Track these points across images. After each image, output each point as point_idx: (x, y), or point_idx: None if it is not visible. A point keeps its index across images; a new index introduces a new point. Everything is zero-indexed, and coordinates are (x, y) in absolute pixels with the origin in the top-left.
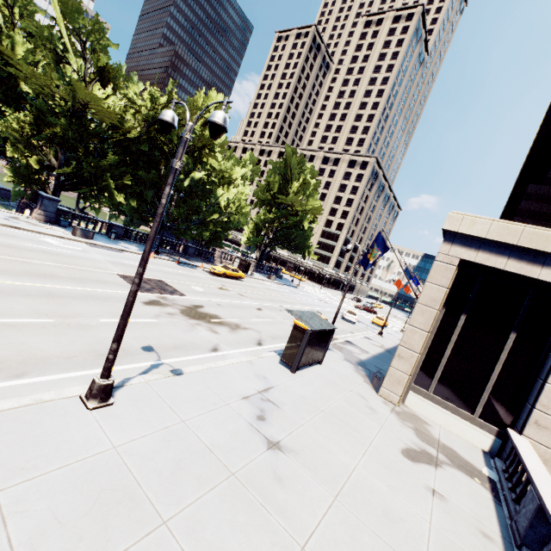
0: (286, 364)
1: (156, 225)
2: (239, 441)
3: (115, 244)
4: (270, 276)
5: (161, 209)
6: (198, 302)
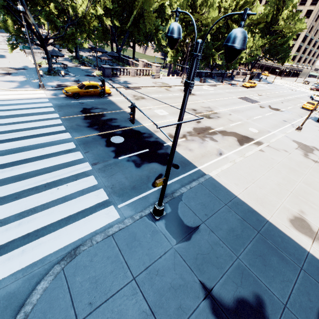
0: (317, 122)
1: None
2: None
3: (209, 82)
4: (260, 80)
5: None
6: (266, 104)
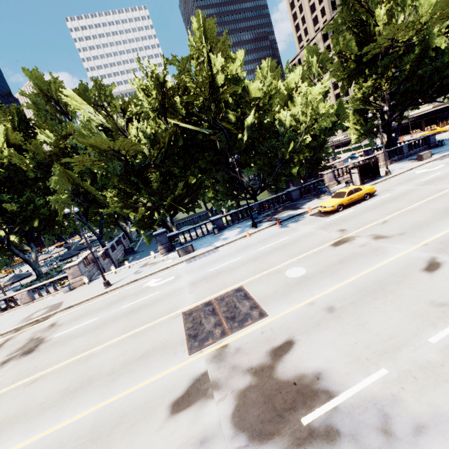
0: None
1: None
2: None
3: (215, 242)
4: (420, 156)
5: None
6: (285, 329)
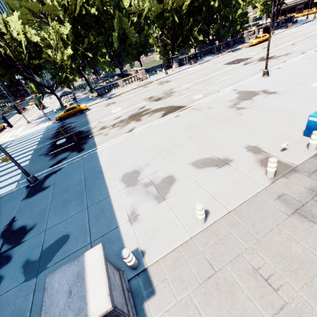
0: None
1: (271, 20)
2: (313, 68)
3: (203, 60)
4: (287, 26)
5: (272, 14)
6: (260, 57)
